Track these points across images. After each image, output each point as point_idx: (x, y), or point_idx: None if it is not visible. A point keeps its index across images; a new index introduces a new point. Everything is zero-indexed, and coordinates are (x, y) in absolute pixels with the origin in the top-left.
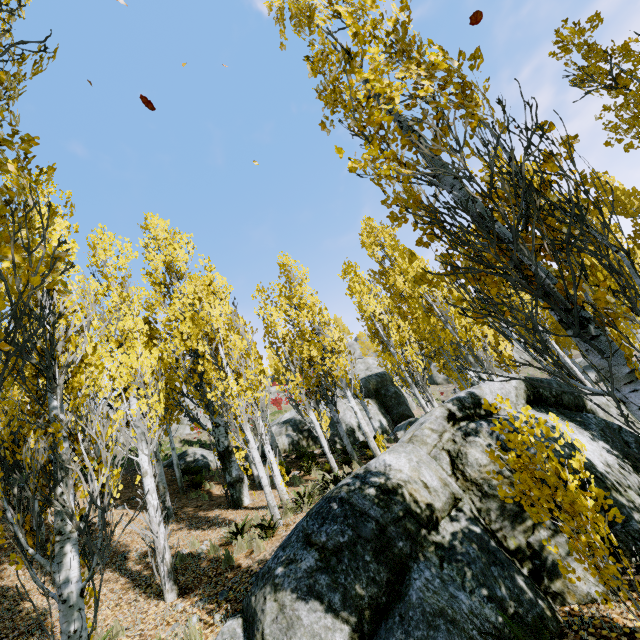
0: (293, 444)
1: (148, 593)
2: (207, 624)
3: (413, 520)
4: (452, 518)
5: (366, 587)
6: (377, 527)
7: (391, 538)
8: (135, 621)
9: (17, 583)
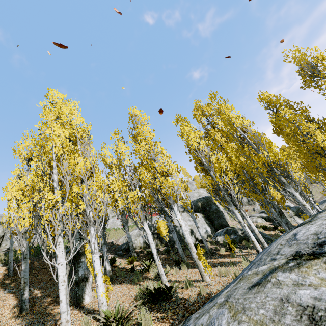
0: (146, 243)
1: None
2: None
3: None
4: None
5: None
6: None
7: None
8: None
9: None
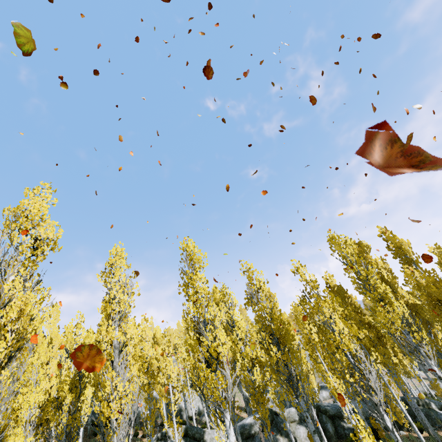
0: None
1: None
2: None
3: None
4: None
5: None
6: None
7: None
8: None
9: None
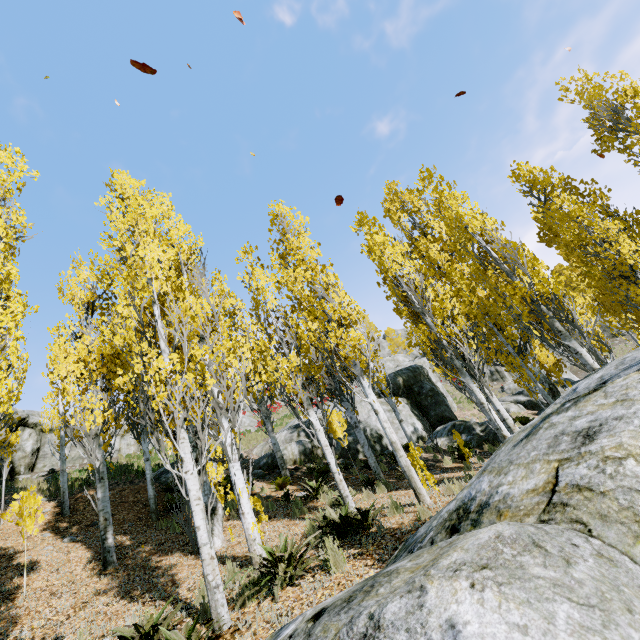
0: (305, 453)
1: None
2: None
3: None
4: None
5: None
6: None
7: None
8: None
9: None
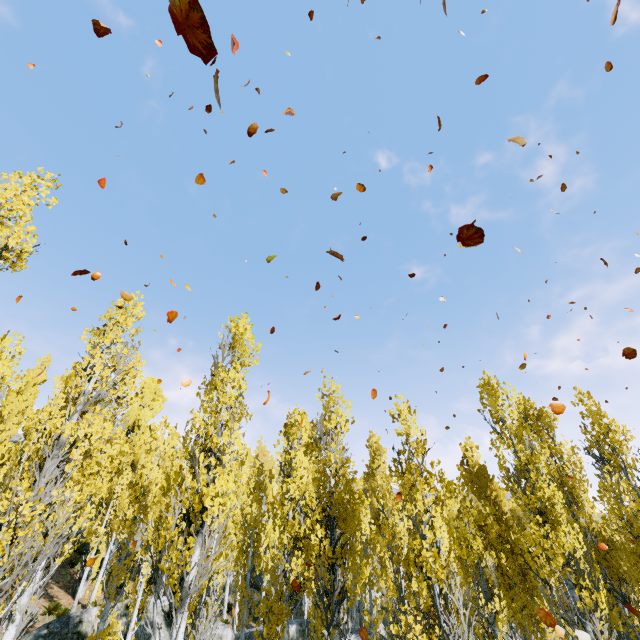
0: None
1: None
2: None
3: (78, 635)
4: None
5: None
6: (67, 632)
7: (67, 637)
8: None
9: None
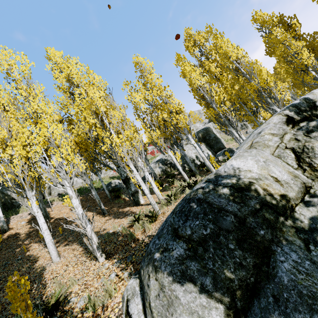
0: (163, 171)
1: (90, 257)
2: (120, 279)
3: (270, 210)
4: (306, 204)
5: (234, 271)
6: (236, 220)
7: (251, 228)
8: (83, 274)
9: (35, 253)
